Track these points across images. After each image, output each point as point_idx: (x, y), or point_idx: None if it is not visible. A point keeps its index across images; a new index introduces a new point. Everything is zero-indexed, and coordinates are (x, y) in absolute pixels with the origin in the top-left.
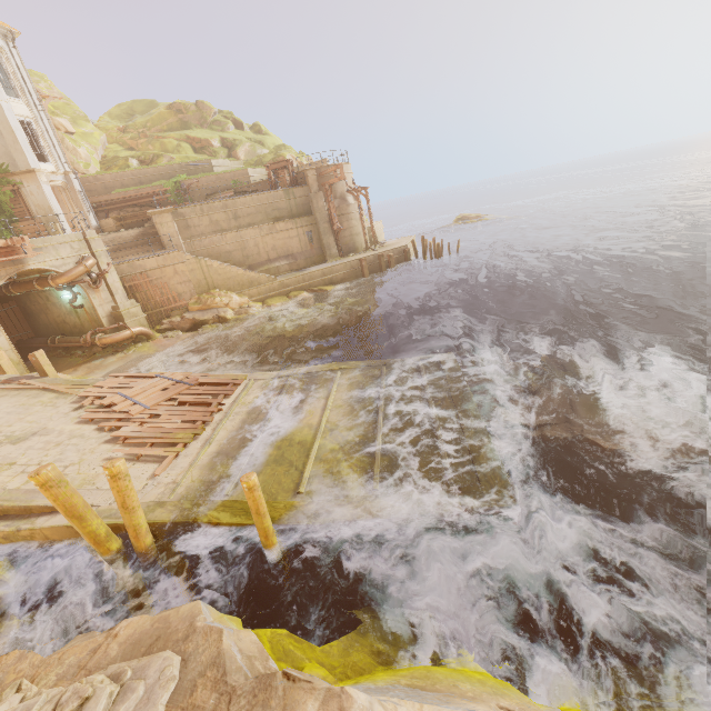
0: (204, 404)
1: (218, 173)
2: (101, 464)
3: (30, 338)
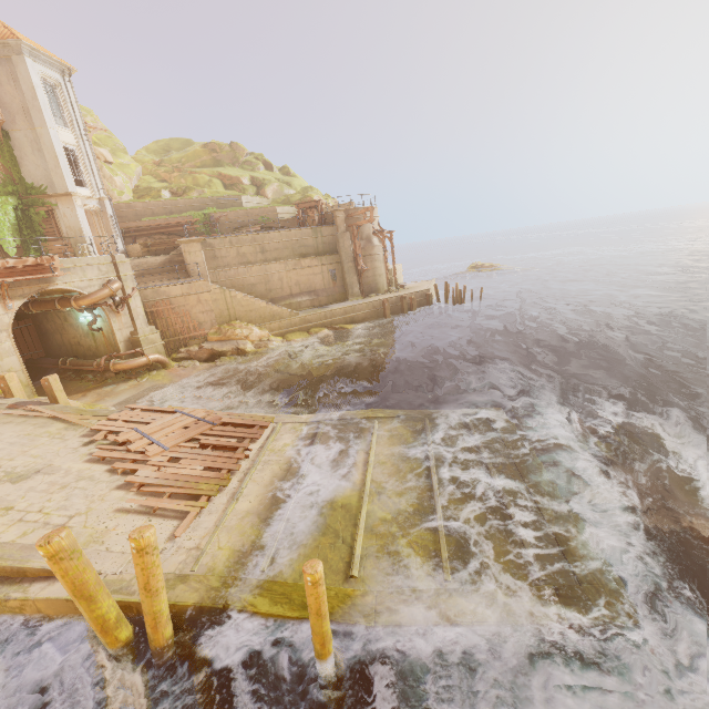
0: (229, 448)
1: (247, 209)
2: (112, 517)
3: (40, 357)
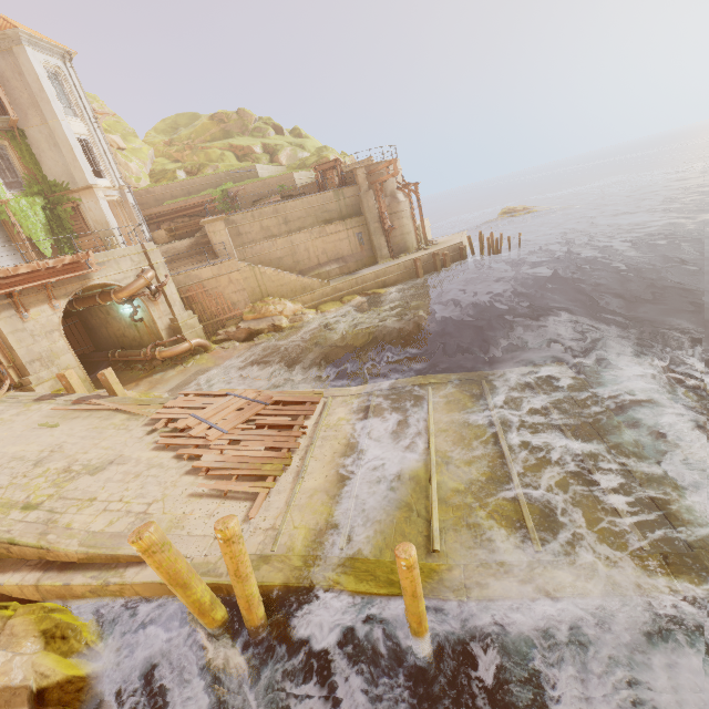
0: (284, 427)
1: (264, 179)
2: (187, 502)
3: (91, 352)
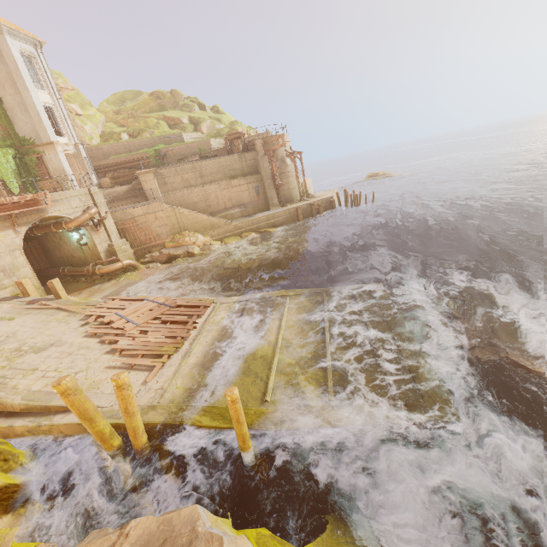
0: (182, 323)
1: (187, 143)
2: (103, 372)
3: (46, 268)
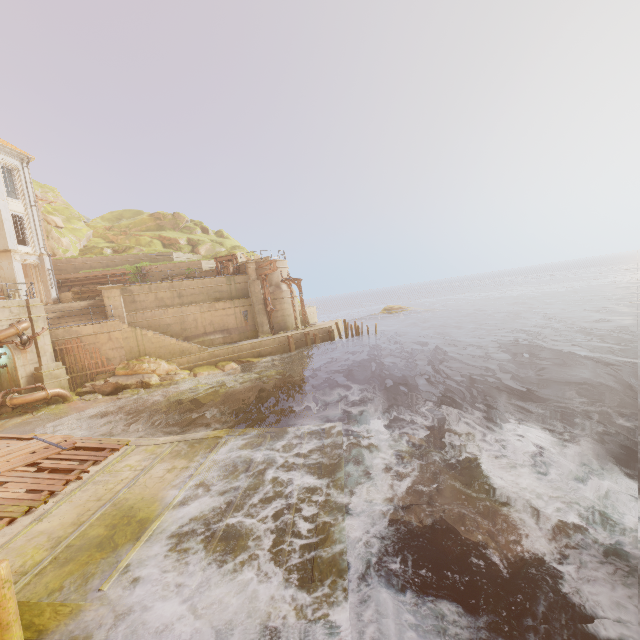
0: (67, 471)
1: (175, 262)
2: None
3: None
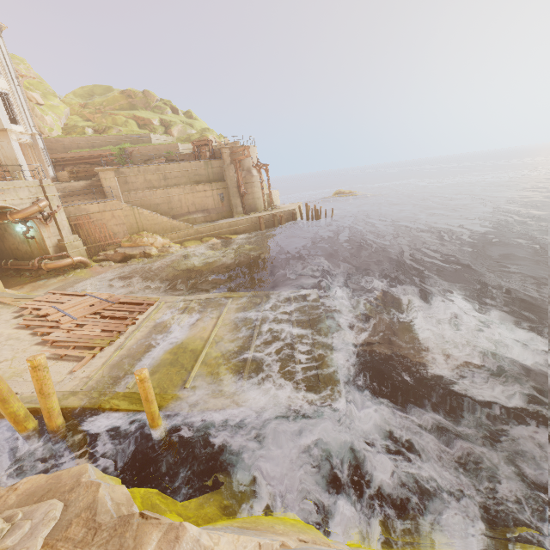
0: (122, 319)
1: (155, 145)
2: None
3: None
